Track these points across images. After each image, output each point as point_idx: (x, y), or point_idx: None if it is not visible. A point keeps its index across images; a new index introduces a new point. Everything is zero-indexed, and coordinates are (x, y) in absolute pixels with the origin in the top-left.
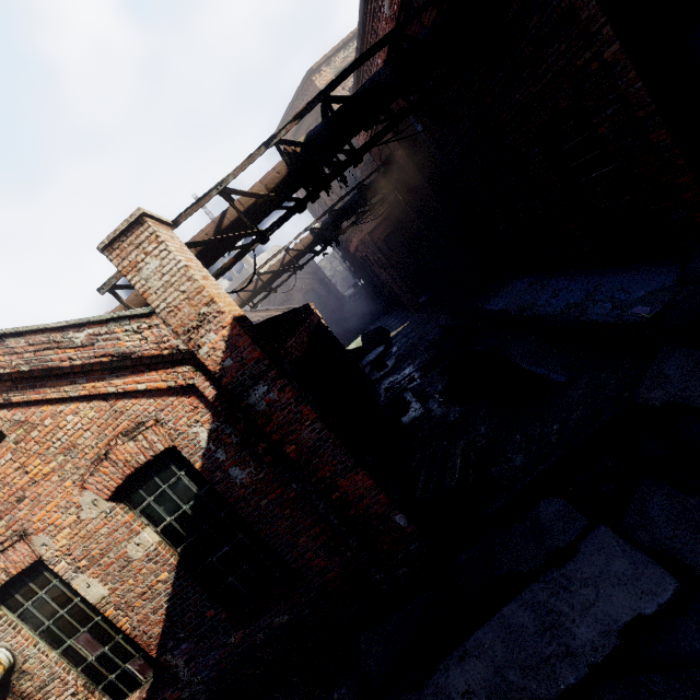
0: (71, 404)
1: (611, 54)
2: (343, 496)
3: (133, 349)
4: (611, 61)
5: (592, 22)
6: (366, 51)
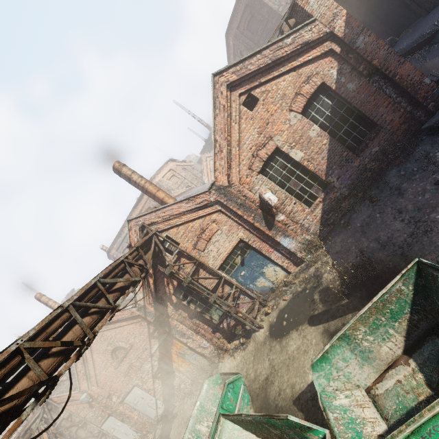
0: (281, 77)
1: None
2: (400, 76)
3: (309, 39)
4: None
5: None
6: None
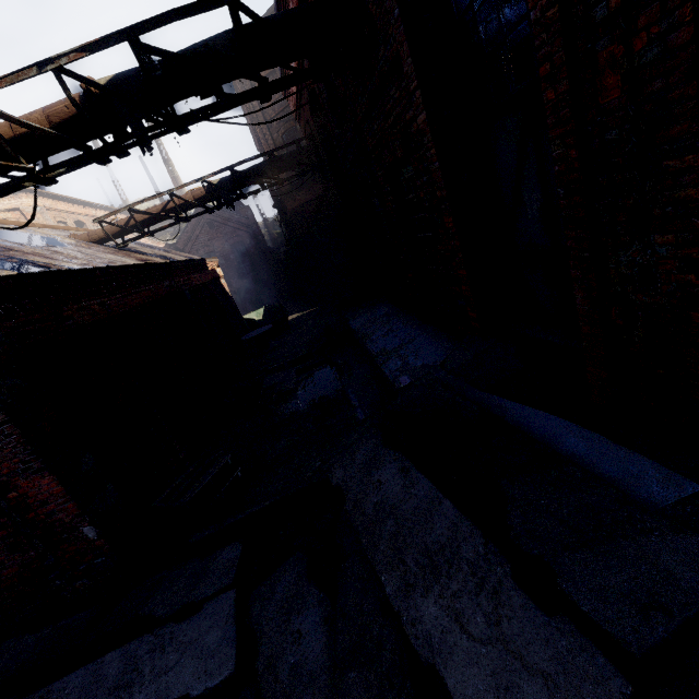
0: None
1: (422, 121)
2: (23, 497)
3: None
4: (422, 129)
5: (410, 79)
6: (190, 5)
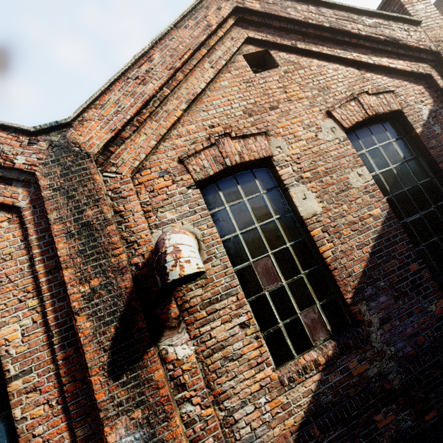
0: (333, 64)
1: None
2: None
3: (401, 38)
4: None
5: None
6: None
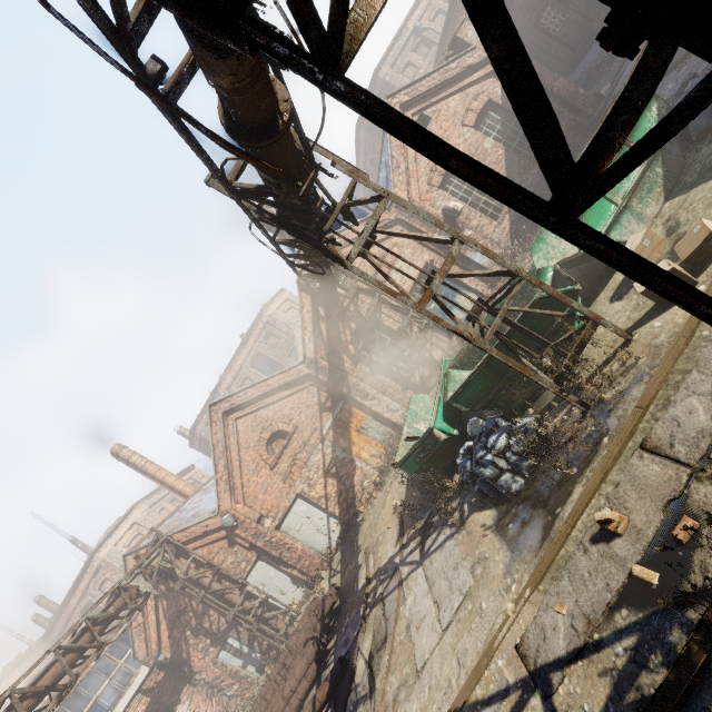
0: (451, 98)
1: None
2: (558, 89)
3: (472, 63)
4: None
5: None
6: None
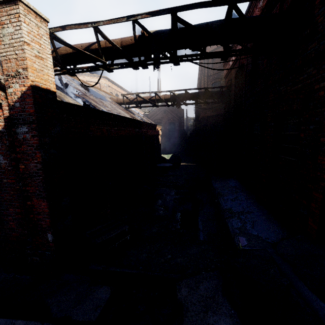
0: None
1: None
2: (32, 206)
3: None
4: None
5: None
6: (209, 1)
